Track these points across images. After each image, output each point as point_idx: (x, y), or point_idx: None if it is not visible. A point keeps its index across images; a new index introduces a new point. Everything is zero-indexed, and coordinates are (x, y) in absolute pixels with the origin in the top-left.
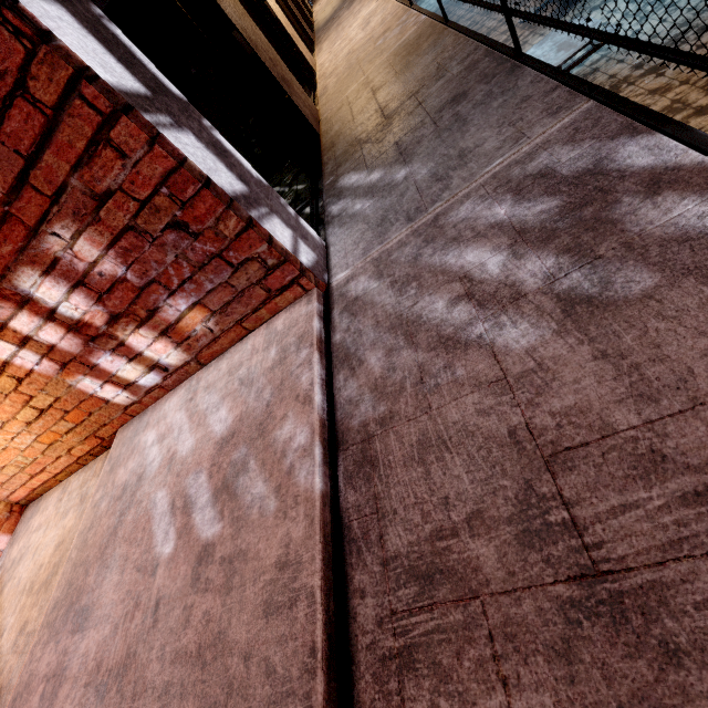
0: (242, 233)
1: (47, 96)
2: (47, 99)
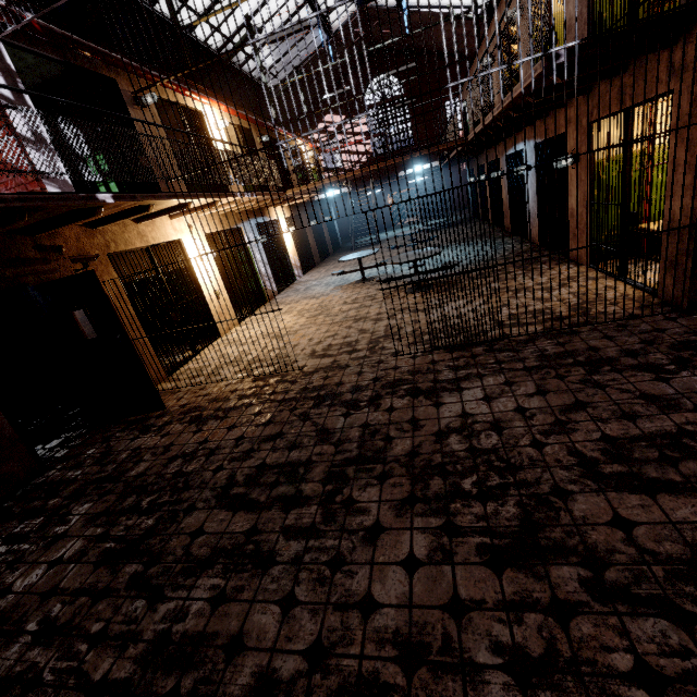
0: (34, 181)
1: None
2: None
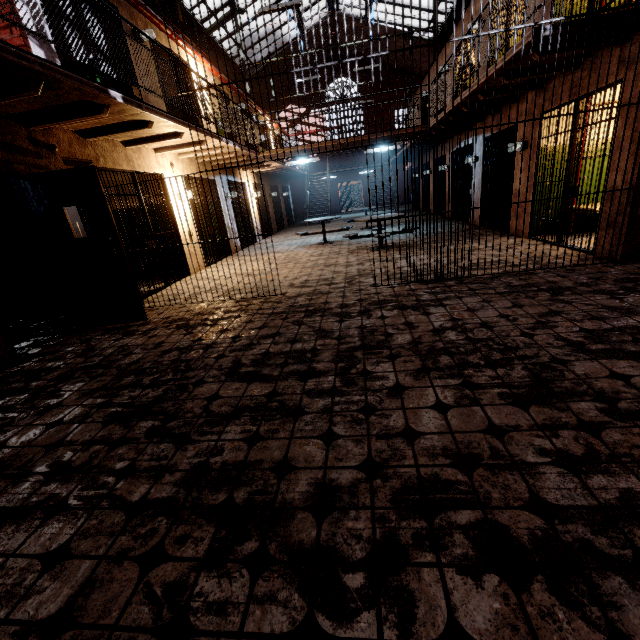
0: None
1: (3, 12)
2: (3, 12)
